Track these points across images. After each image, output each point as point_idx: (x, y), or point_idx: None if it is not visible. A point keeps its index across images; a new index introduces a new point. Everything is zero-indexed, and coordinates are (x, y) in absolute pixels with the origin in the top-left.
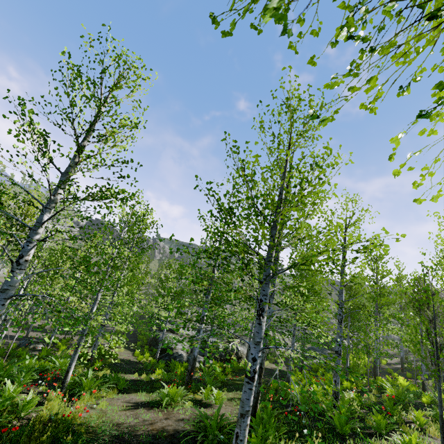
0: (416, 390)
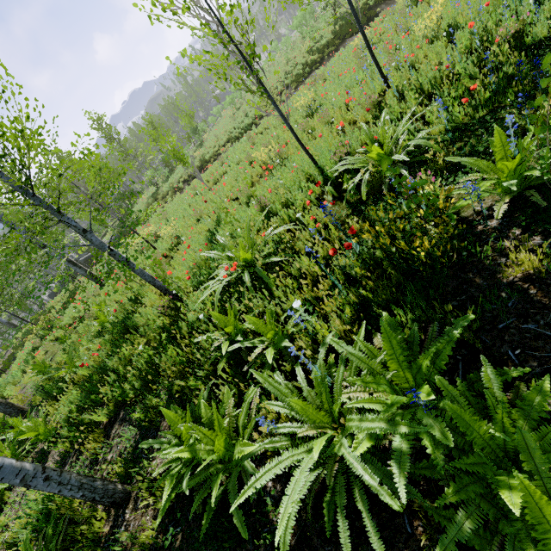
0: None
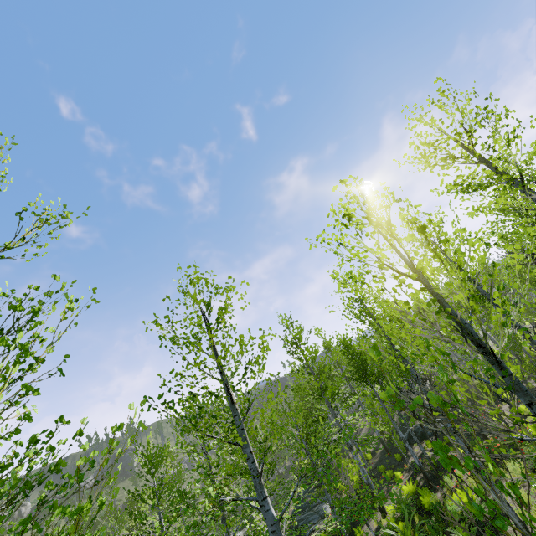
0: (432, 503)
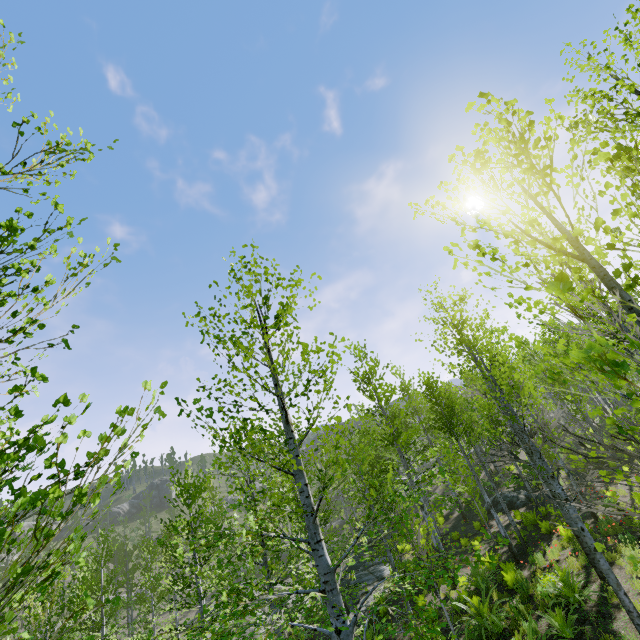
0: (518, 581)
